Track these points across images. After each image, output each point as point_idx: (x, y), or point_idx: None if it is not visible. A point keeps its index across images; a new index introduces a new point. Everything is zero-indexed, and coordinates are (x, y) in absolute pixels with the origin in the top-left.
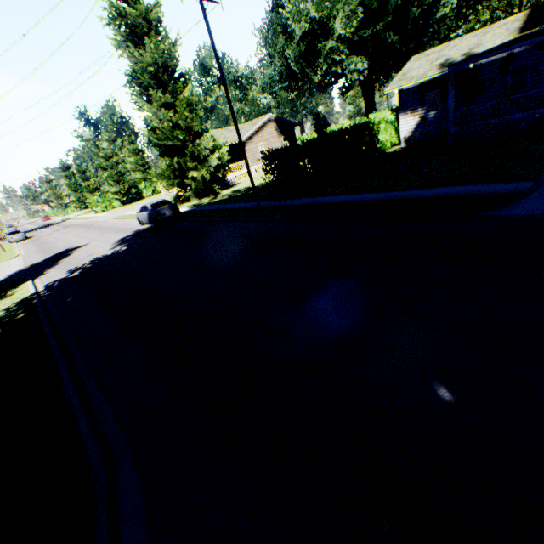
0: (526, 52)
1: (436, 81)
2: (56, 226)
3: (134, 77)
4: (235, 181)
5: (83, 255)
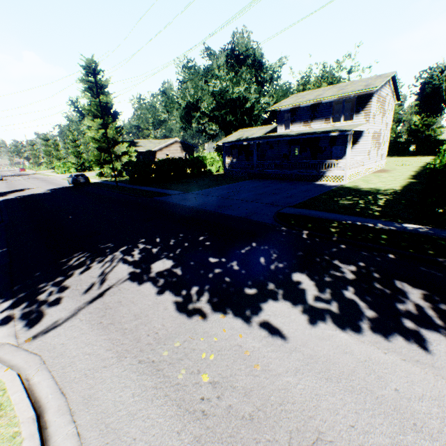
0: (263, 143)
1: (236, 145)
2: (26, 176)
3: (87, 109)
4: None
5: (29, 192)
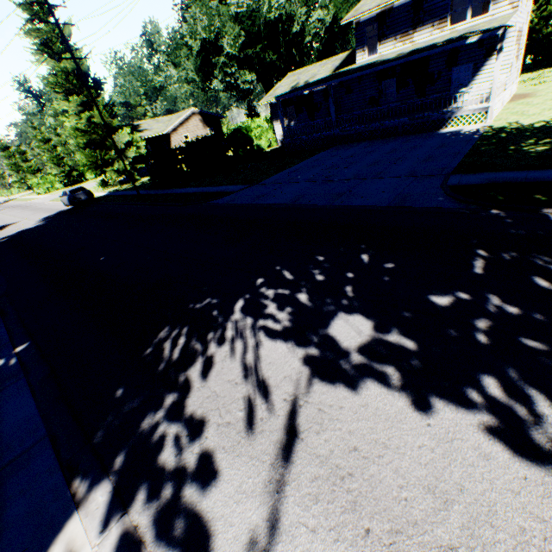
0: (335, 87)
1: (291, 99)
2: None
3: (52, 83)
4: None
5: (13, 229)
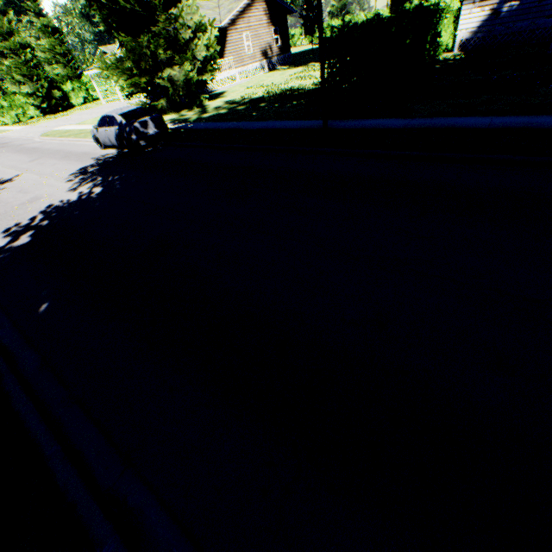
0: None
1: None
2: None
3: None
4: (215, 89)
5: (19, 198)
